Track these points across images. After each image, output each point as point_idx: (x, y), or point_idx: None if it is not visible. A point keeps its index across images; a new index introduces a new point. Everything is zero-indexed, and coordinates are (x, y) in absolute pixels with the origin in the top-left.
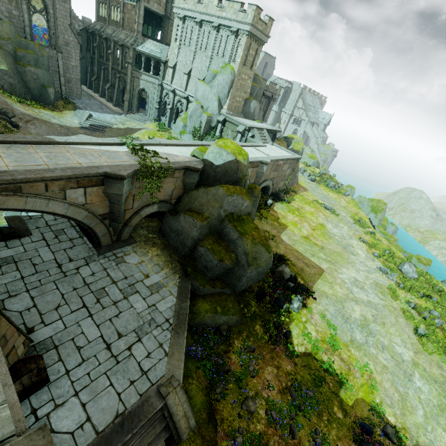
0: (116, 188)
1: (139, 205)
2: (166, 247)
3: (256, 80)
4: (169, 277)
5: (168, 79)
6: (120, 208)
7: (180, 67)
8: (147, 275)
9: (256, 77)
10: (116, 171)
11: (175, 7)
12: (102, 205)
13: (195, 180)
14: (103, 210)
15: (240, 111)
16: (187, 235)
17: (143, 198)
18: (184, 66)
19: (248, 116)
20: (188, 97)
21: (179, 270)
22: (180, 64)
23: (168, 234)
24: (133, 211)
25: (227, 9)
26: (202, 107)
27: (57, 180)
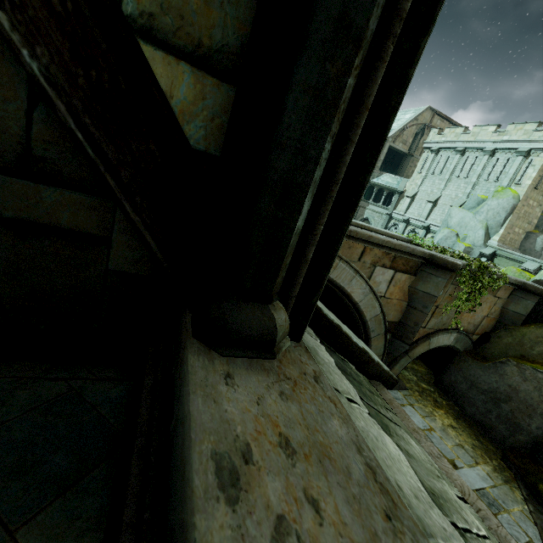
0: (431, 283)
1: (434, 325)
2: (460, 417)
3: None
4: (500, 487)
5: (401, 208)
6: (420, 319)
7: (421, 196)
8: (452, 462)
9: None
10: (444, 257)
11: (428, 142)
12: (396, 307)
13: (527, 309)
14: (394, 315)
15: (515, 247)
16: (528, 407)
17: (443, 317)
18: (428, 195)
19: (529, 255)
20: (429, 226)
21: (513, 480)
22: (423, 193)
23: (461, 393)
24: (422, 332)
25: (511, 132)
26: (457, 235)
27: (378, 247)
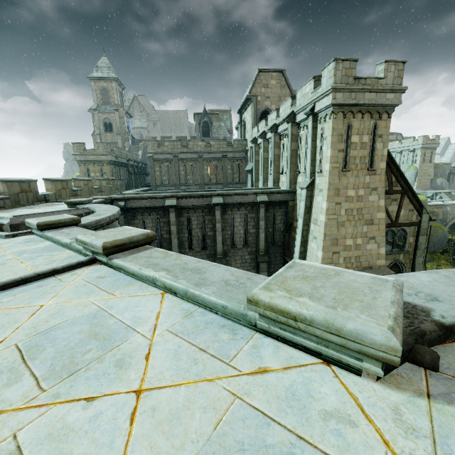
0: None
1: None
2: None
3: (438, 167)
4: None
5: None
6: None
7: None
8: None
9: (437, 165)
10: None
11: None
12: None
13: None
14: None
15: (428, 187)
16: None
17: None
18: None
19: (436, 189)
20: None
21: None
22: None
23: None
24: None
25: (405, 143)
26: None
27: None
